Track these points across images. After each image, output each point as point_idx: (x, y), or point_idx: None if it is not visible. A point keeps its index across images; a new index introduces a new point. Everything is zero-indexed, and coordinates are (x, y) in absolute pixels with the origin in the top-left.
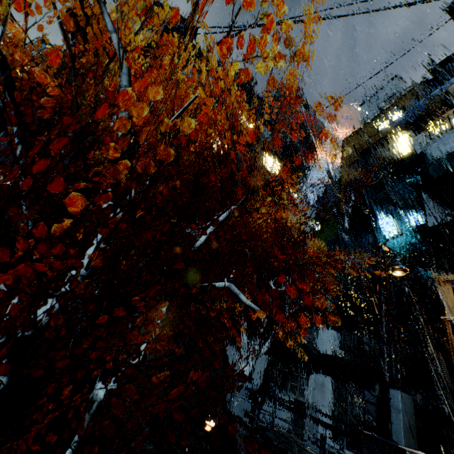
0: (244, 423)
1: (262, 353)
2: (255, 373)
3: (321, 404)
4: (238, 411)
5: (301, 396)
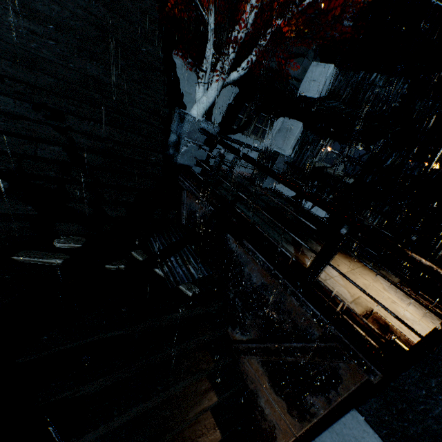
0: (194, 175)
1: (233, 81)
2: (216, 108)
3: (280, 148)
4: (187, 159)
5: (262, 138)
